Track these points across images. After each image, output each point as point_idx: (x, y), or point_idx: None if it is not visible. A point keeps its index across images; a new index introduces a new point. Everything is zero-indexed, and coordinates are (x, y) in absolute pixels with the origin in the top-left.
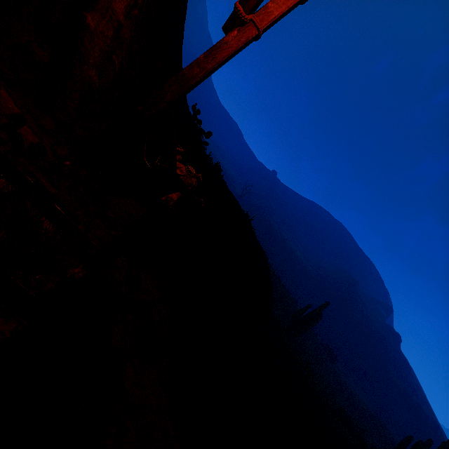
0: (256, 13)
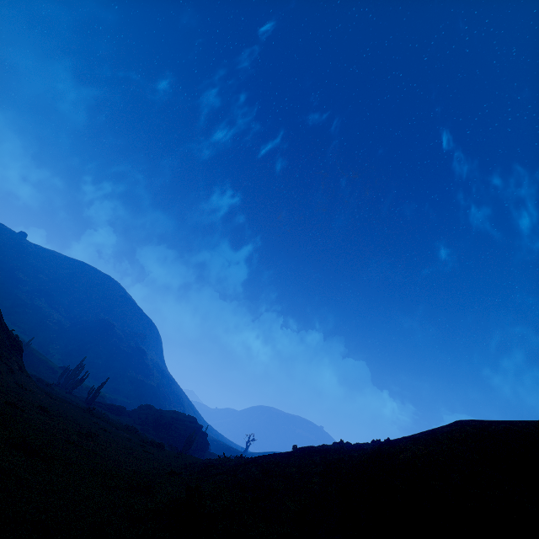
0: None
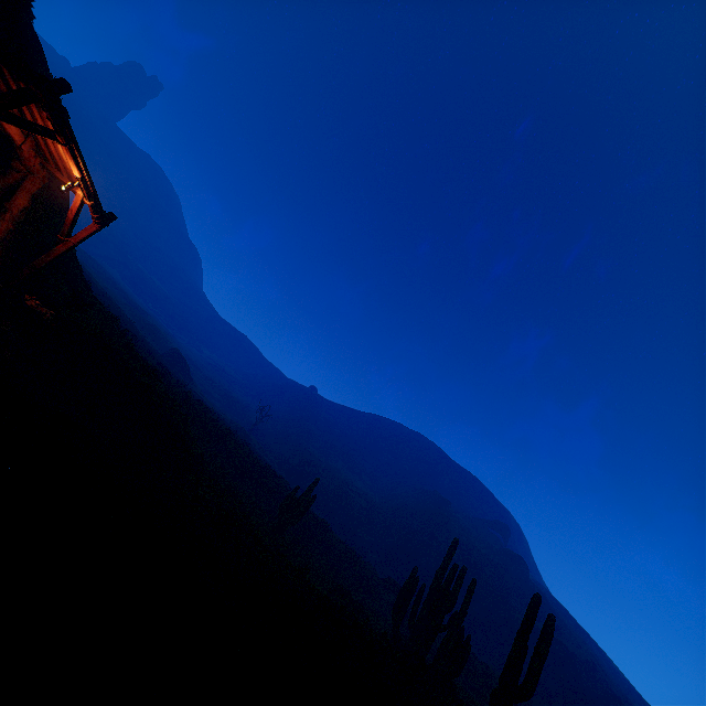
0: (72, 238)
